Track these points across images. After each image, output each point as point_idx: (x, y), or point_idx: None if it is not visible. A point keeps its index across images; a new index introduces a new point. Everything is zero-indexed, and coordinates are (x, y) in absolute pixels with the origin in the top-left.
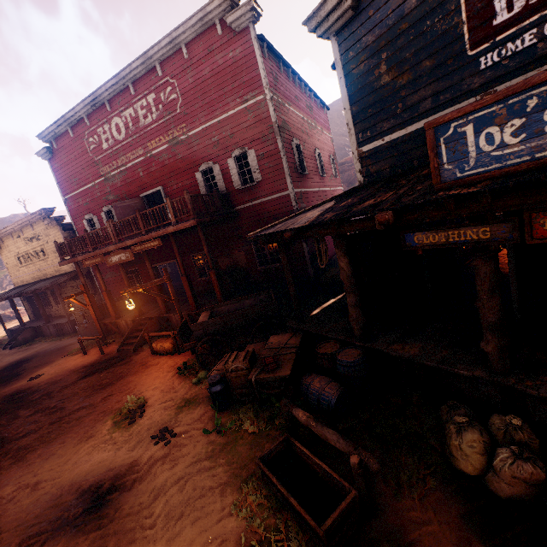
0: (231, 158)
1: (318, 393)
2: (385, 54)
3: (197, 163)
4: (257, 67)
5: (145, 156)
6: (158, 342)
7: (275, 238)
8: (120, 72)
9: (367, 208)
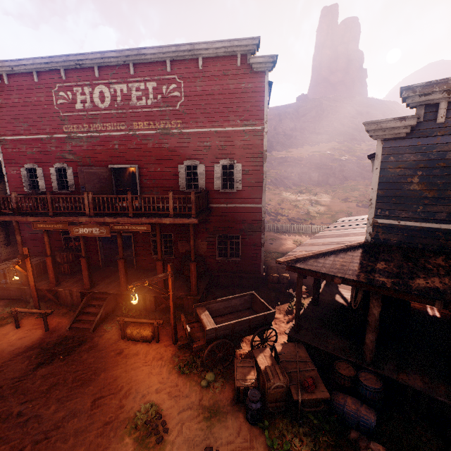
0: (218, 164)
1: (357, 415)
2: (420, 172)
3: (182, 157)
4: (263, 105)
5: (127, 133)
6: (133, 328)
7: (309, 272)
8: (126, 50)
9: (432, 292)
